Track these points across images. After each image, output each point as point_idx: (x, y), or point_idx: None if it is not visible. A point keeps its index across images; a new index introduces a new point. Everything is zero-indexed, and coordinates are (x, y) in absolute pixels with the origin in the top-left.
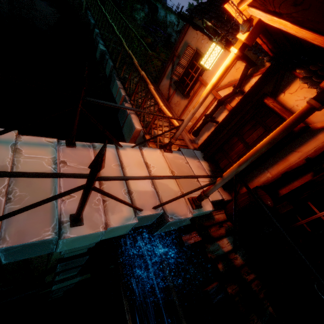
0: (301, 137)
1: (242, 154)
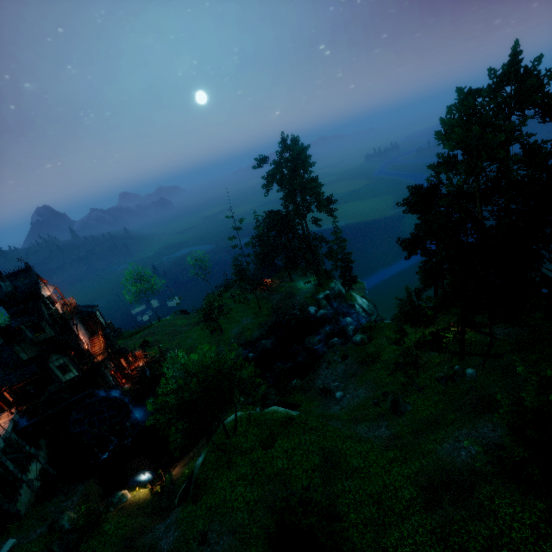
0: (3, 393)
1: (4, 403)
